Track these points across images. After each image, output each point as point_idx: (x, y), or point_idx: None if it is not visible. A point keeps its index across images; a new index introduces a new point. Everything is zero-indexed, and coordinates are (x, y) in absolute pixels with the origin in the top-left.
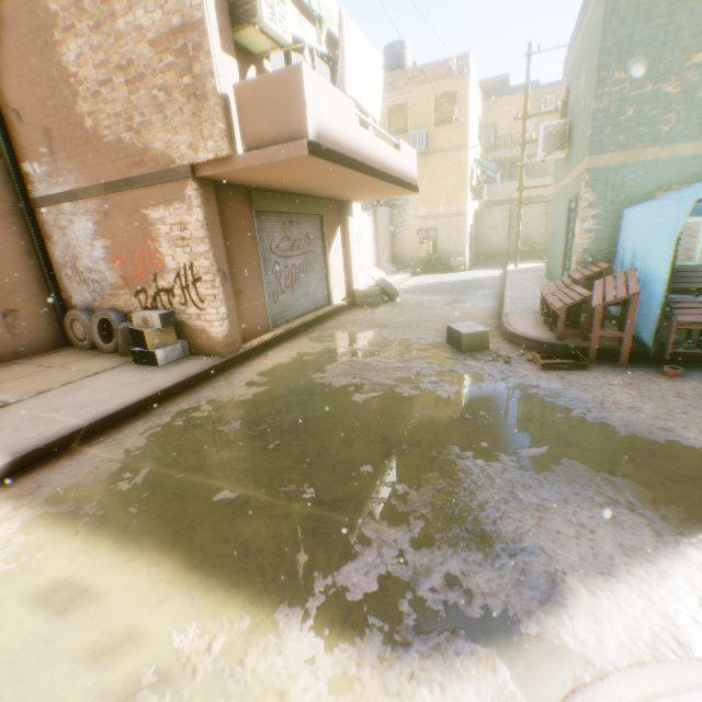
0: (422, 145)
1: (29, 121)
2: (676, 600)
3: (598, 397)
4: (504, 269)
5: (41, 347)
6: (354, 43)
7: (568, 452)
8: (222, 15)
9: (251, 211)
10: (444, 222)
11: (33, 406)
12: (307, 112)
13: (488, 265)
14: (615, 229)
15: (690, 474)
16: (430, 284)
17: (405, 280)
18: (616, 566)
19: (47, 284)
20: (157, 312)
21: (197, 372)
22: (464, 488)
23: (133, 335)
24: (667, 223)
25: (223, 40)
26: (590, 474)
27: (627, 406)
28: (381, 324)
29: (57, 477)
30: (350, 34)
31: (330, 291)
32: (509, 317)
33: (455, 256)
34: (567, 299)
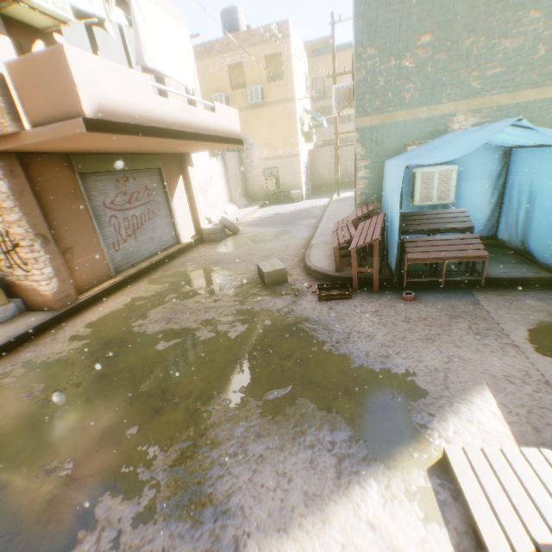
0: (258, 98)
1: None
2: (325, 551)
3: (349, 327)
4: (331, 198)
5: None
6: (150, 17)
7: (305, 390)
8: None
9: (75, 174)
10: (283, 162)
11: None
12: (79, 91)
13: (321, 195)
14: (382, 176)
15: (386, 403)
16: (271, 216)
17: (254, 212)
18: (294, 519)
19: None
20: None
21: (24, 332)
22: (206, 443)
23: None
24: (397, 180)
25: None
26: (313, 413)
27: (367, 334)
28: (215, 260)
29: None
30: (142, 9)
31: (177, 232)
32: (312, 249)
33: (294, 189)
34: (342, 239)
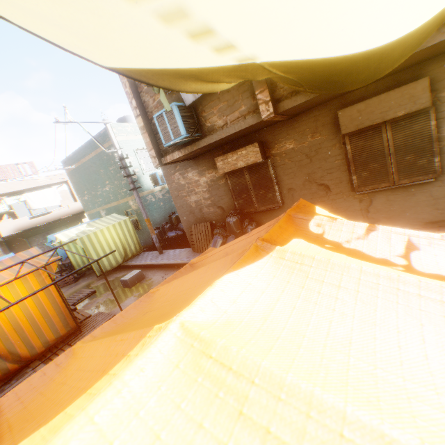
0: None
1: None
2: None
3: None
4: None
5: None
6: (35, 196)
7: None
8: None
9: (26, 239)
10: None
11: None
12: (2, 232)
13: None
14: None
15: None
16: None
17: None
18: None
19: None
20: None
21: None
22: None
23: None
24: None
25: None
26: None
27: None
28: None
29: None
30: (30, 196)
31: None
32: None
33: None
34: None
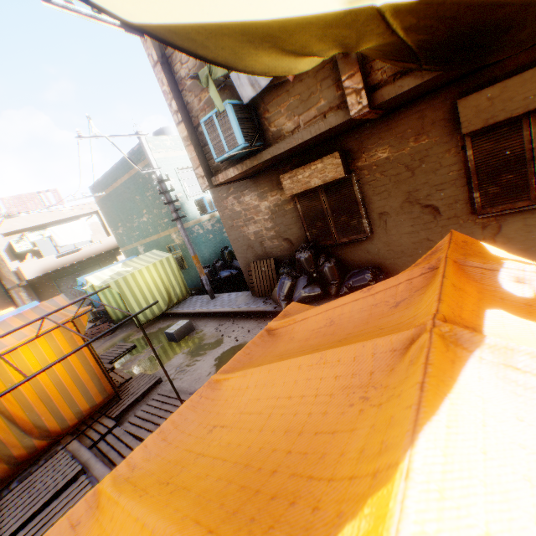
0: None
1: None
2: None
3: None
4: None
5: None
6: (61, 230)
7: None
8: (11, 254)
9: (53, 281)
10: None
11: None
12: (26, 274)
13: None
14: None
15: None
16: None
17: None
18: None
19: None
20: None
21: None
22: None
23: None
24: None
25: (12, 259)
26: None
27: None
28: None
29: None
30: (56, 231)
31: None
32: None
33: None
34: None
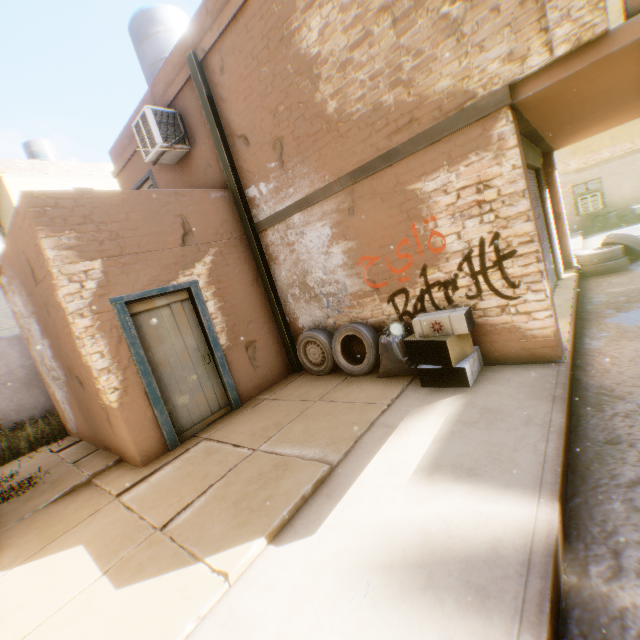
0: None
1: (254, 141)
2: None
3: None
4: None
5: (273, 377)
6: None
7: None
8: None
9: None
10: (610, 167)
11: (373, 470)
12: None
13: None
14: None
15: None
16: None
17: (582, 243)
18: None
19: (271, 310)
20: (449, 312)
21: (565, 391)
22: None
23: (411, 348)
24: None
25: None
26: None
27: None
28: None
29: None
30: None
31: (557, 262)
32: None
33: (635, 202)
34: None
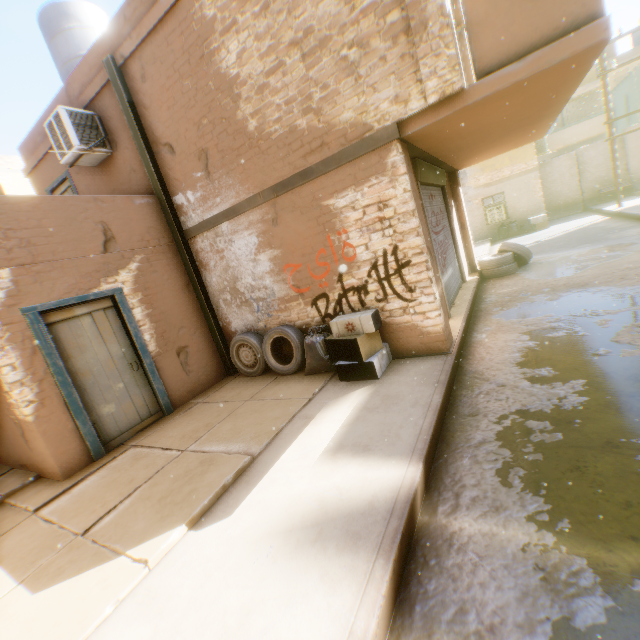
0: None
1: (179, 150)
2: None
3: None
4: (595, 214)
5: (207, 381)
6: None
7: None
8: None
9: (416, 182)
10: (511, 183)
11: (288, 456)
12: None
13: (566, 217)
14: None
15: None
16: (534, 244)
17: (490, 249)
18: None
19: (204, 315)
20: (360, 314)
21: (447, 377)
22: None
23: (331, 347)
24: None
25: None
26: None
27: None
28: (568, 284)
29: (488, 597)
30: None
31: (462, 267)
32: None
33: (531, 214)
34: None
